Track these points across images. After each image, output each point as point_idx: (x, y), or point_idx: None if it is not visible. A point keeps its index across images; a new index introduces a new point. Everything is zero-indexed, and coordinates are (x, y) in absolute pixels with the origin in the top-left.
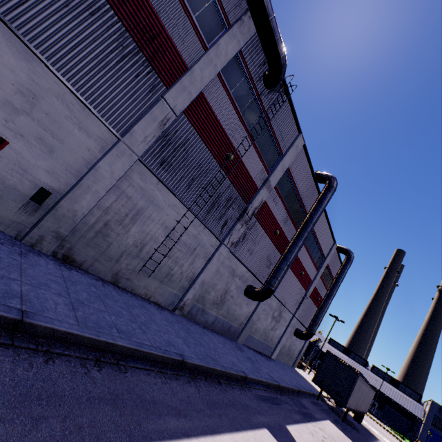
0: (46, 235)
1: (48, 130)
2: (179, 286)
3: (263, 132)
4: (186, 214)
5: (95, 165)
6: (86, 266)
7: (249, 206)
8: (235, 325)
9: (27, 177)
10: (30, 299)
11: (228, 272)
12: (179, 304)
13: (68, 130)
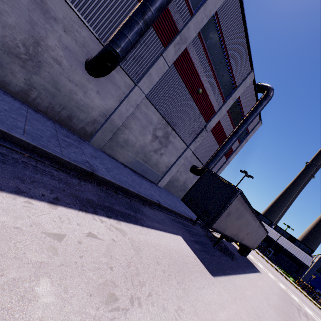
0: None
1: None
2: None
3: None
4: None
5: None
6: None
7: None
8: (82, 119)
9: None
10: None
11: None
12: None
13: None
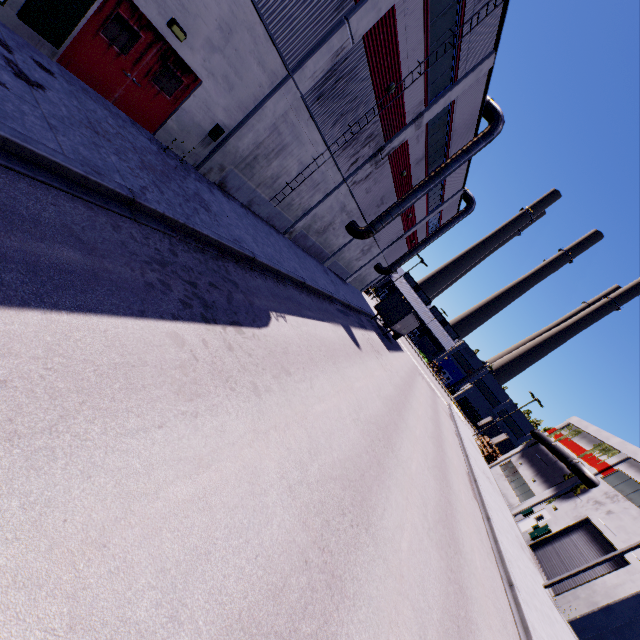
0: (214, 167)
1: (233, 68)
2: (294, 215)
3: (446, 49)
4: (323, 151)
5: (263, 105)
6: (232, 192)
7: (387, 146)
8: (327, 252)
9: (209, 114)
10: (245, 241)
11: (339, 207)
12: (290, 229)
13: (248, 66)
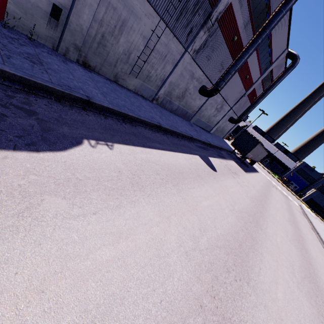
0: (69, 47)
1: None
2: (155, 85)
3: None
4: (159, 23)
5: None
6: (97, 70)
7: (214, 11)
8: (190, 112)
9: None
10: (85, 90)
11: (189, 75)
12: (155, 97)
13: None
